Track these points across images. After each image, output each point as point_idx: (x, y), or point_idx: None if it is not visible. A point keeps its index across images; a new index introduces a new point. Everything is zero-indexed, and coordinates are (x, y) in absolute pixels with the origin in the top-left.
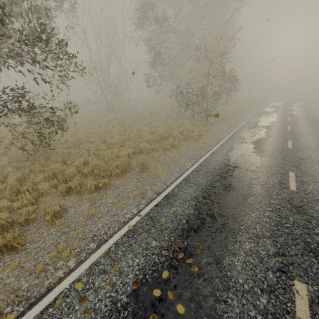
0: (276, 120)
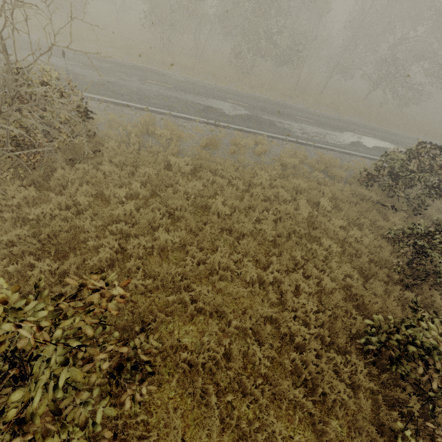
0: None
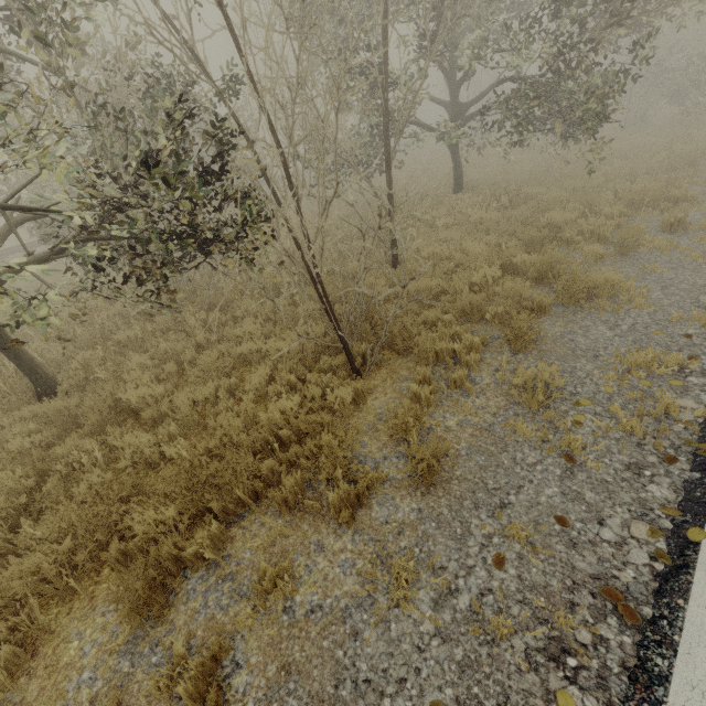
0: None
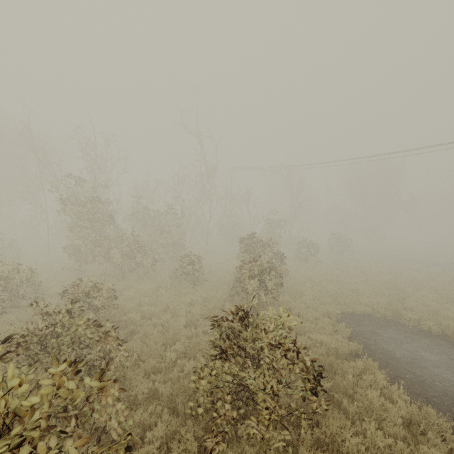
0: None
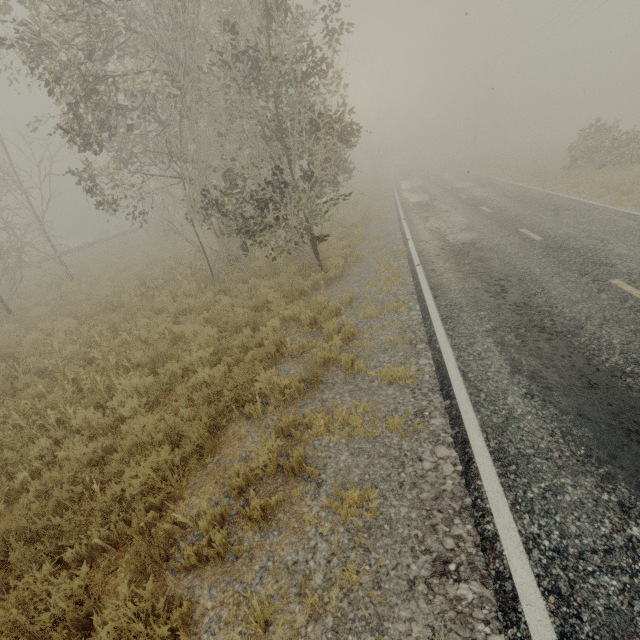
0: (470, 219)
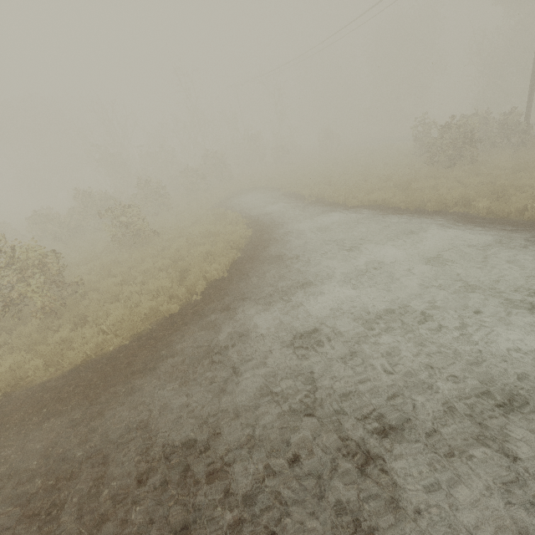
0: None
